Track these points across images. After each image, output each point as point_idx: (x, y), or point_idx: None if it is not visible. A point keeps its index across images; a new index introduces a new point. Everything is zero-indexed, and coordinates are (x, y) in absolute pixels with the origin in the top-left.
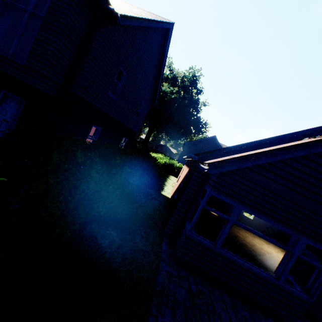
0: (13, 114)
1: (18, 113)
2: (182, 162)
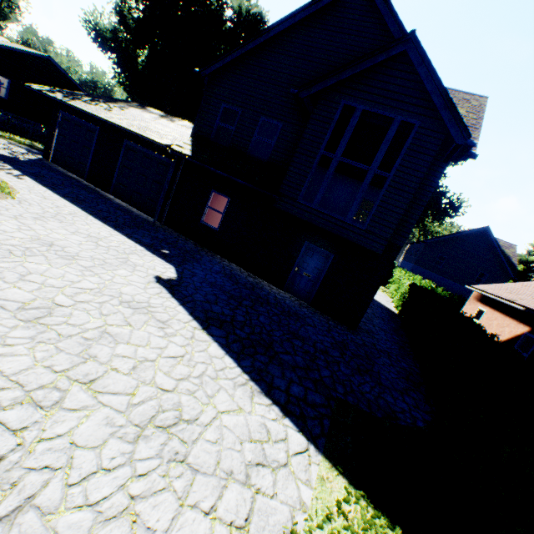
0: (315, 268)
1: (322, 267)
2: (420, 273)
